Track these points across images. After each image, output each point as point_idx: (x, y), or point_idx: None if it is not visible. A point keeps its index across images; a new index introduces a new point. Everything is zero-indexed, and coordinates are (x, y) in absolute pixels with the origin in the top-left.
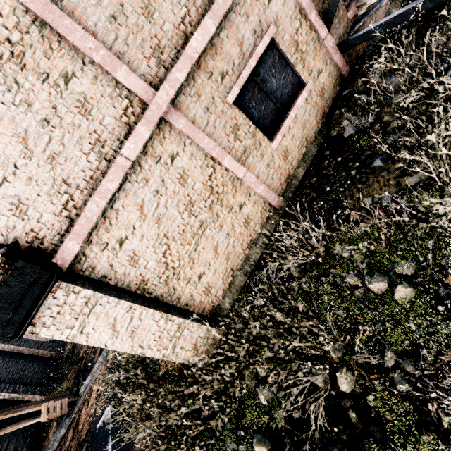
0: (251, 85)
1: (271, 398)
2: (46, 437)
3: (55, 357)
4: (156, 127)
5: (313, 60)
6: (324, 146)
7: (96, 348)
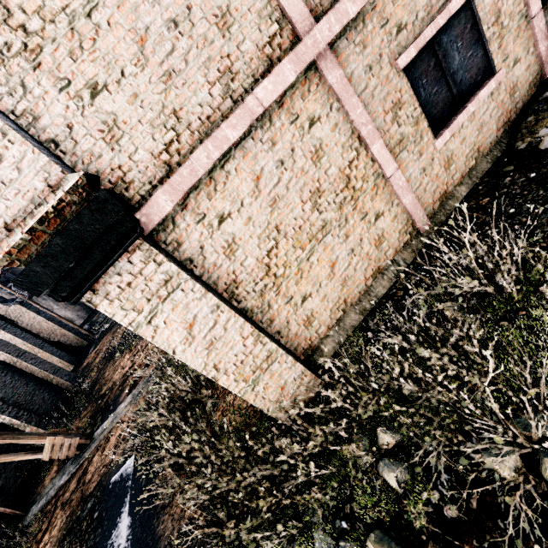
0: (428, 55)
1: (404, 480)
2: (40, 483)
3: (70, 390)
4: (303, 74)
5: (512, 41)
6: (503, 161)
7: (124, 386)
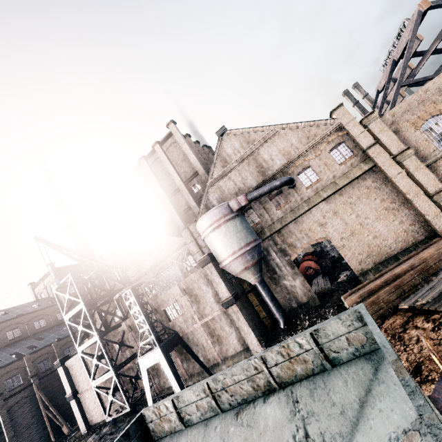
0: None
1: None
2: None
3: None
4: None
5: None
6: None
7: None
